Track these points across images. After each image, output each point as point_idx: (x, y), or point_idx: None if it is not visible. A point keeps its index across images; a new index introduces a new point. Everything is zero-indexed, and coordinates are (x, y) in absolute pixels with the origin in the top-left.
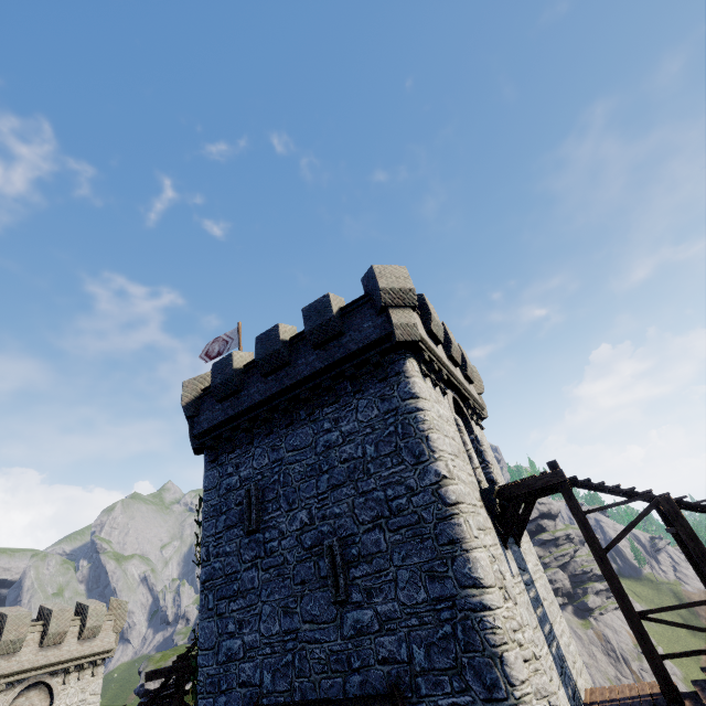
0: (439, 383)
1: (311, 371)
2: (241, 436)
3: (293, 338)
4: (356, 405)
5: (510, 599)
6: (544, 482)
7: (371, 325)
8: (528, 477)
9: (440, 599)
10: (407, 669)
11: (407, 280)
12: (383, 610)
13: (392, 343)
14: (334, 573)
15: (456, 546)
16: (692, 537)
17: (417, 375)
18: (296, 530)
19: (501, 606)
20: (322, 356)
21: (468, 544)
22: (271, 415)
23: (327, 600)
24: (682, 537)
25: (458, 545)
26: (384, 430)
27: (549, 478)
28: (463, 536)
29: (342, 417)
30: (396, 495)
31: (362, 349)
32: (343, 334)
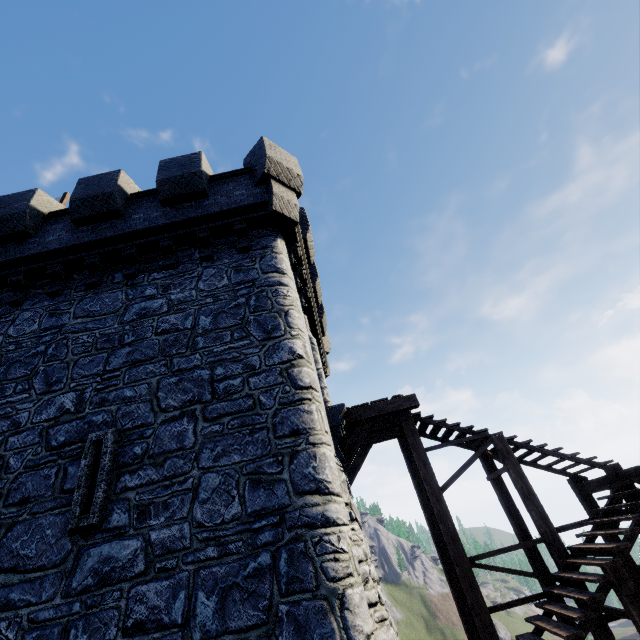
0: (301, 297)
1: (149, 225)
2: (4, 295)
3: (137, 194)
4: (201, 273)
5: (355, 520)
6: (396, 406)
7: (244, 193)
8: (381, 399)
9: (262, 513)
10: (177, 637)
11: (297, 167)
12: (160, 538)
13: (266, 212)
14: (91, 482)
15: (300, 438)
16: (520, 475)
17: (287, 256)
18: (45, 420)
19: (348, 523)
20: (171, 214)
21: (317, 436)
22: (69, 274)
23: (59, 529)
24: (511, 476)
25: (303, 437)
26: (231, 301)
27: (402, 402)
28: (313, 426)
29: (176, 284)
30: (228, 375)
31: (227, 212)
32: (207, 196)
